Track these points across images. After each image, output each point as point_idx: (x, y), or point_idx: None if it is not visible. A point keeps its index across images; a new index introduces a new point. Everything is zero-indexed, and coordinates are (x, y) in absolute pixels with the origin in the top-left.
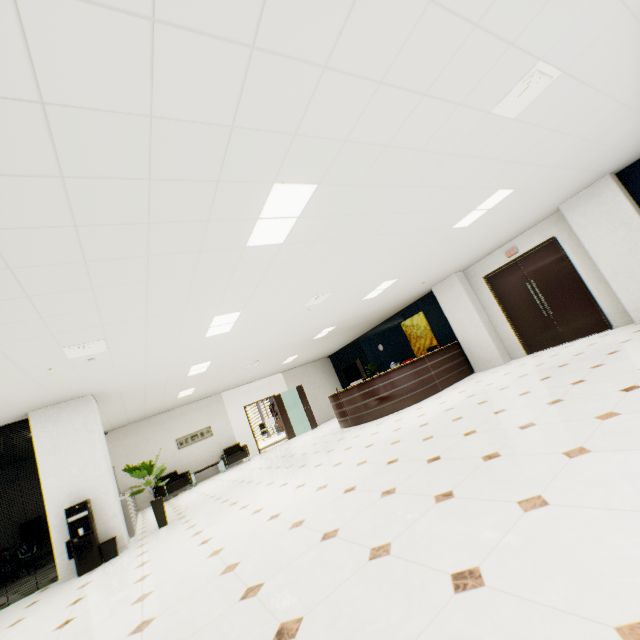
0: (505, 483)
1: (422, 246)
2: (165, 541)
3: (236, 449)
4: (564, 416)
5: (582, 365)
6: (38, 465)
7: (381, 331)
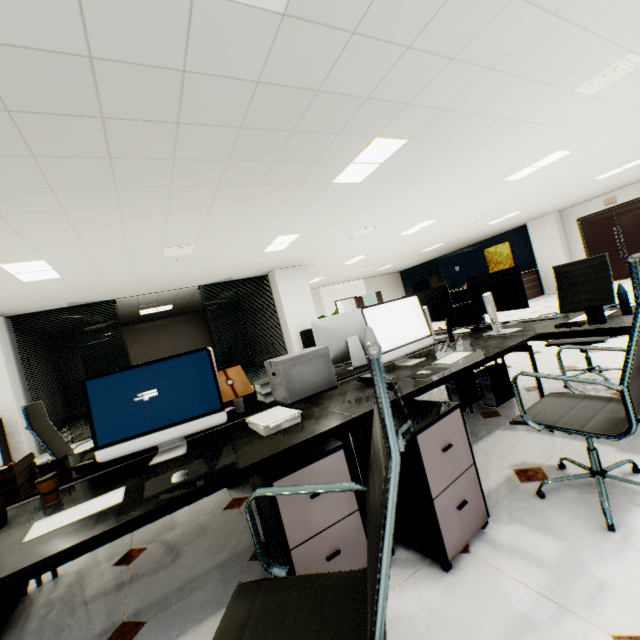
0: None
1: (564, 189)
2: None
3: None
4: None
5: None
6: (282, 304)
7: (461, 255)
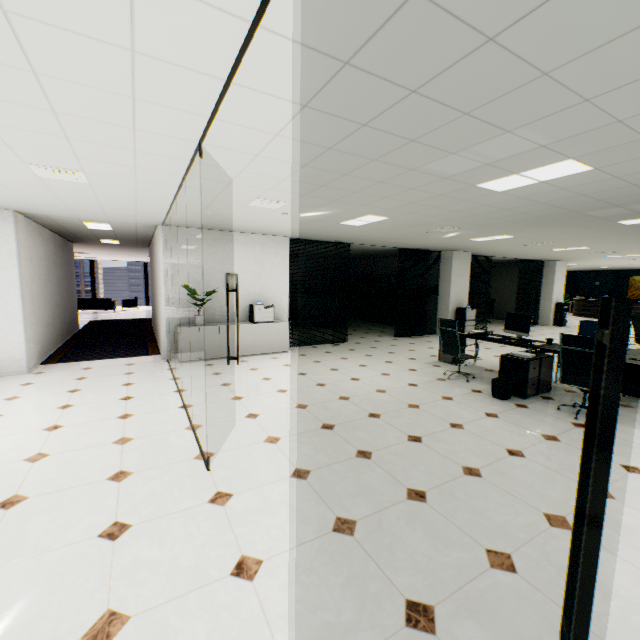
0: None
1: None
2: None
3: None
4: None
5: None
6: (553, 283)
7: (606, 275)
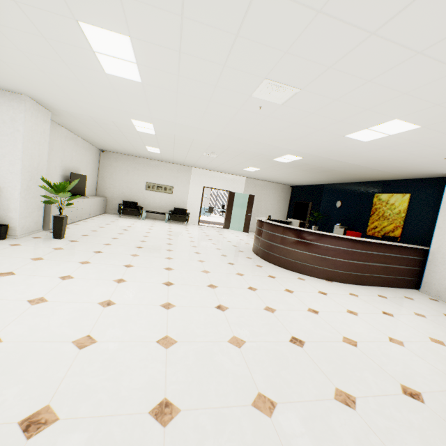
0: None
1: None
2: (6, 257)
3: (182, 212)
4: None
5: None
6: None
7: (350, 190)
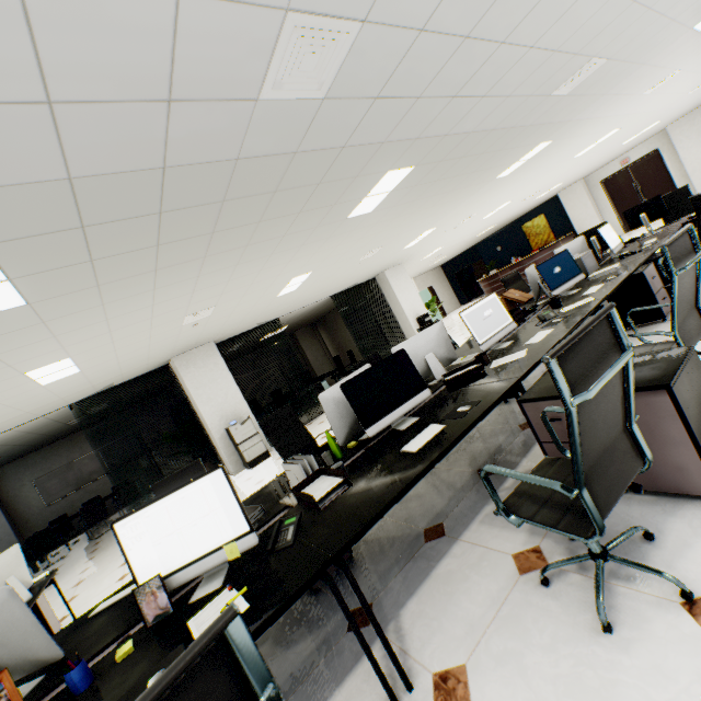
0: None
1: (598, 158)
2: None
3: None
4: None
5: None
6: (397, 298)
7: (501, 235)
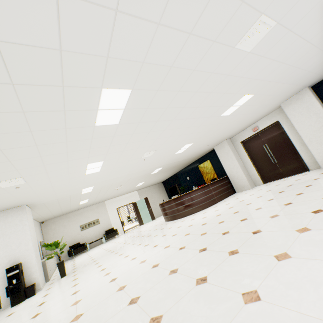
0: (237, 276)
1: (204, 125)
2: (59, 288)
3: (112, 231)
4: (278, 227)
5: (291, 193)
6: None
7: (188, 169)
